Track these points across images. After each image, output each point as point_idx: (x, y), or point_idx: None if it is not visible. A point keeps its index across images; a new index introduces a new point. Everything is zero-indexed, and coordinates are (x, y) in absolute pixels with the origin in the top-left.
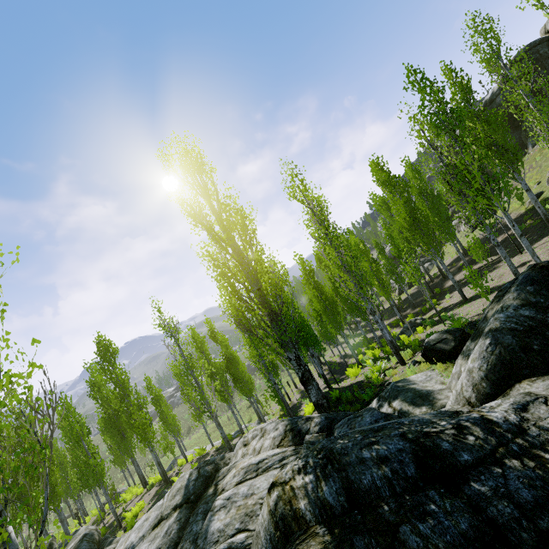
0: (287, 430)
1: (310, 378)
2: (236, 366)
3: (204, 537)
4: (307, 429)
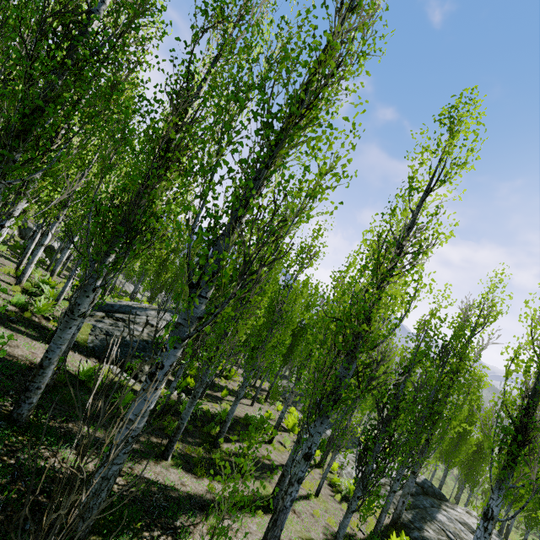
0: None
1: None
2: (482, 462)
3: (430, 511)
4: None
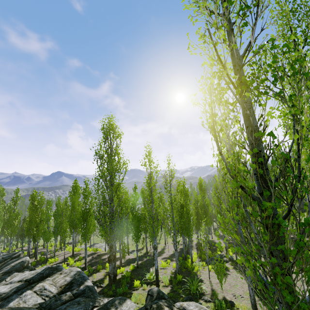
0: (72, 281)
1: (112, 260)
2: None
3: (7, 304)
4: (74, 288)
